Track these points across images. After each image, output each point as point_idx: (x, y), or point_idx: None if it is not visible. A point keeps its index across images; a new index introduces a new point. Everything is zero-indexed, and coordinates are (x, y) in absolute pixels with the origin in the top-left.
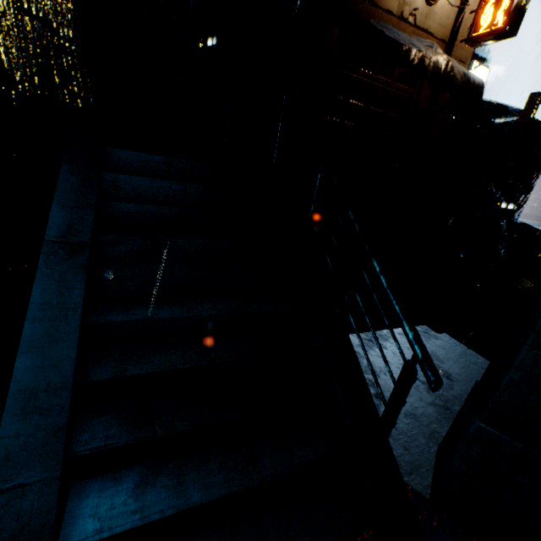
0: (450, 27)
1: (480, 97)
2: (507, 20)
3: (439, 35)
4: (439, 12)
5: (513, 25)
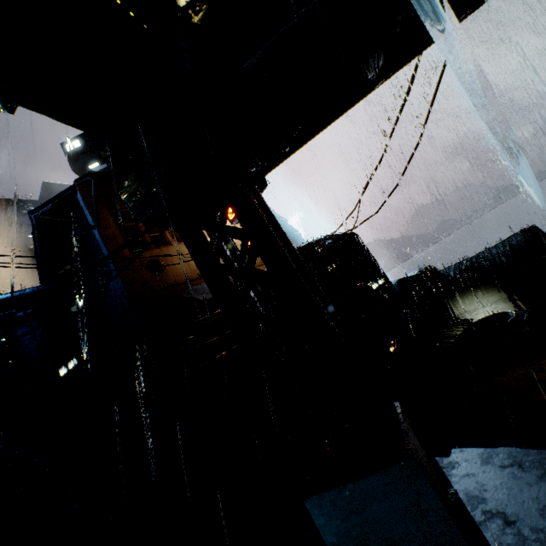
0: None
1: None
2: None
3: None
4: None
5: None
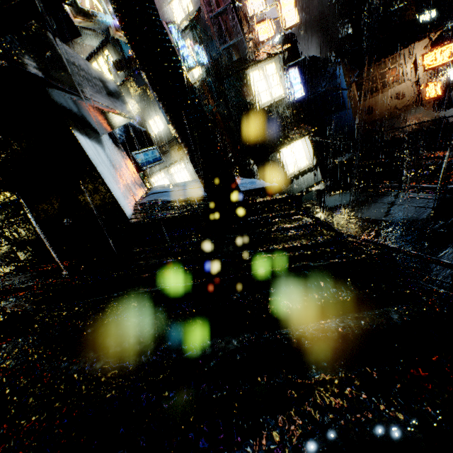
0: (416, 95)
1: (446, 122)
2: (442, 93)
3: (412, 102)
4: (407, 96)
5: (446, 92)
